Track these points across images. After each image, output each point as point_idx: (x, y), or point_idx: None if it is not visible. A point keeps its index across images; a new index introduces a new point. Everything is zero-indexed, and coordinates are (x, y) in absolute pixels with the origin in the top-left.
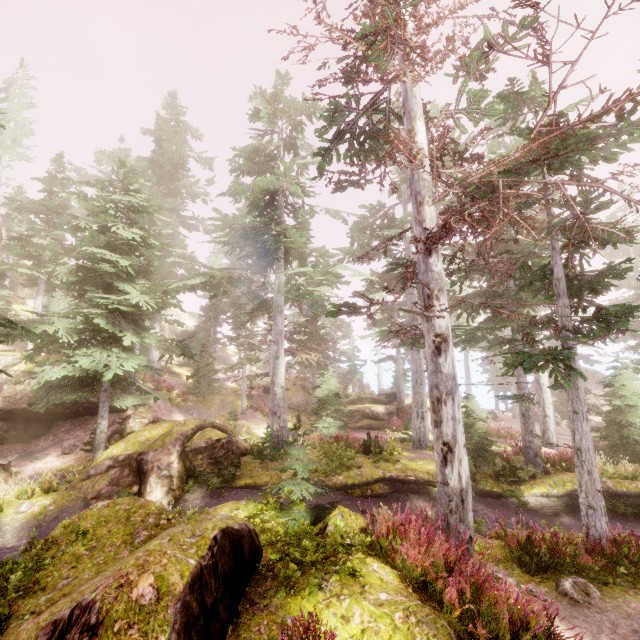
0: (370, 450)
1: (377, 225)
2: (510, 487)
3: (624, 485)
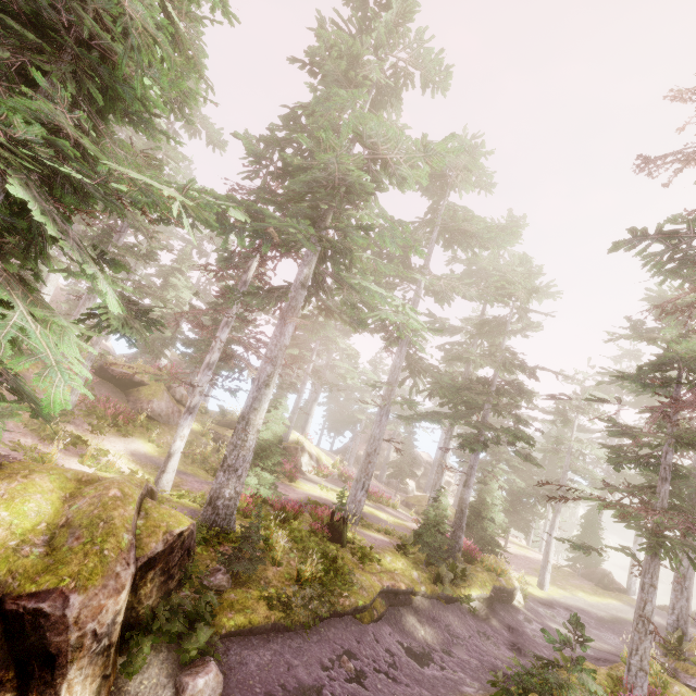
0: (340, 537)
1: (387, 252)
2: (458, 589)
3: (509, 583)
